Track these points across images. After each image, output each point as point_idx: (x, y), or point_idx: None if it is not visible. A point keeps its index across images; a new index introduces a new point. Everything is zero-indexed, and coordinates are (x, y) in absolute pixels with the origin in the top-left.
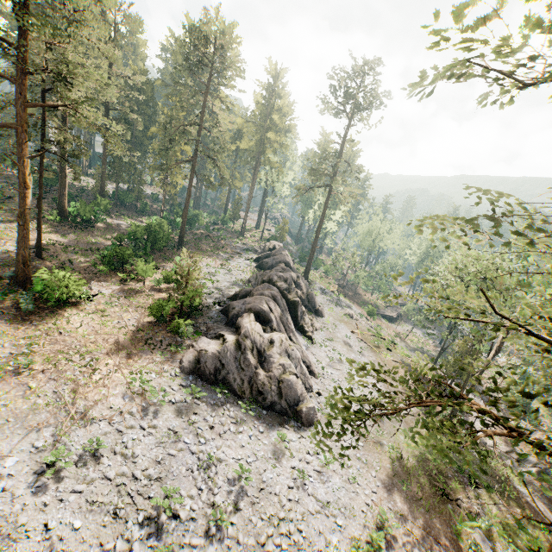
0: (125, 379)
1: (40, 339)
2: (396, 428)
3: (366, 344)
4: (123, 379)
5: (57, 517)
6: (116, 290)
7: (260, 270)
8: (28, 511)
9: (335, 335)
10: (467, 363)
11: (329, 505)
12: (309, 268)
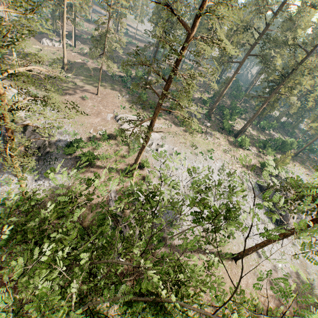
0: (241, 171)
1: (232, 150)
2: None
3: None
4: (241, 170)
5: (218, 176)
6: (255, 153)
7: None
8: (215, 172)
9: None
10: None
11: None
12: None
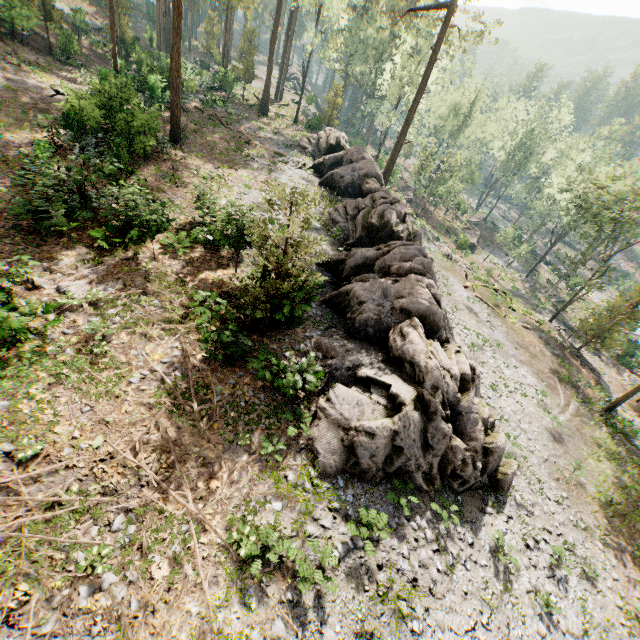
0: (228, 549)
1: None
2: (579, 447)
3: (486, 305)
4: (221, 544)
5: None
6: (98, 277)
7: (328, 190)
8: None
9: (455, 299)
10: (615, 325)
11: (590, 639)
12: (387, 179)
